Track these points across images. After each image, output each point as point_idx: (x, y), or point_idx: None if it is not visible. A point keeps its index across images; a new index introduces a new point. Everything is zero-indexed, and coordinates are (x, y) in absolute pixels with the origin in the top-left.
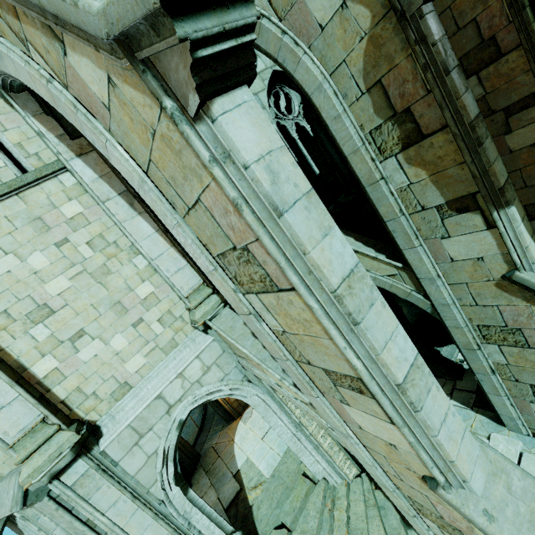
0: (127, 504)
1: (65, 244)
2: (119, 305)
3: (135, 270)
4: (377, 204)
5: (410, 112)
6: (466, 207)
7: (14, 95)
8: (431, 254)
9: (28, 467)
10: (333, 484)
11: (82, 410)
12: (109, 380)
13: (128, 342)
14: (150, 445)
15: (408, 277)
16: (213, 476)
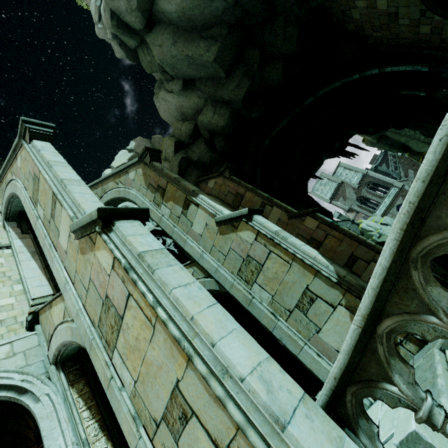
0: None
1: None
2: None
3: (11, 290)
4: (165, 229)
5: (159, 185)
6: (188, 205)
7: (9, 222)
8: (194, 240)
9: None
10: None
11: None
12: None
13: None
14: None
15: (197, 268)
16: None
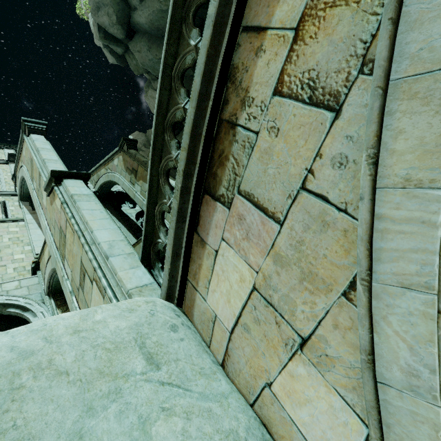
0: None
1: None
2: None
3: (22, 249)
4: (138, 203)
5: (133, 168)
6: None
7: (23, 202)
8: None
9: None
10: None
11: None
12: None
13: None
14: None
15: None
16: None
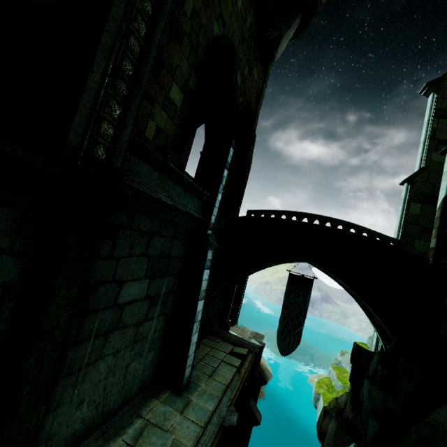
0: None
1: None
2: None
3: None
4: None
5: None
6: None
7: None
8: None
9: None
10: None
11: None
12: None
13: None
14: None
15: None
16: None
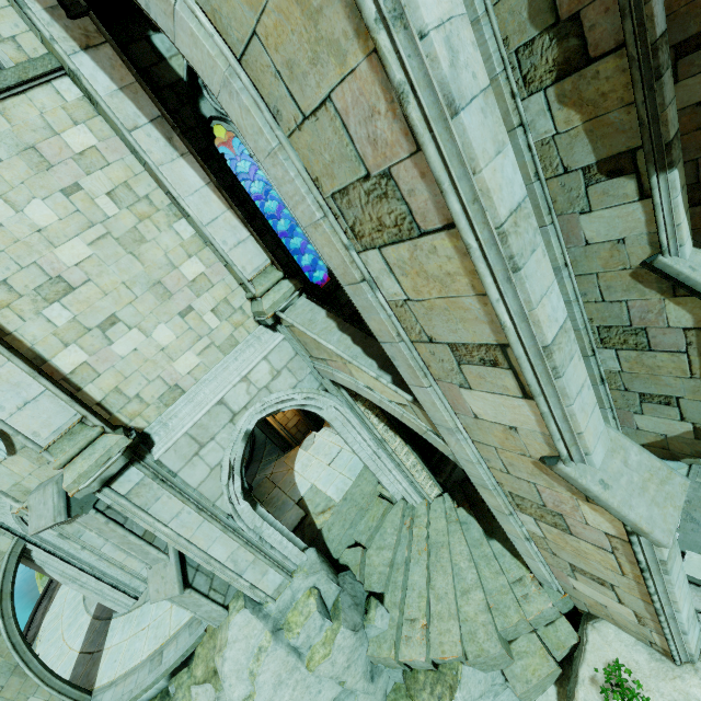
0: (192, 516)
1: (77, 192)
2: (159, 286)
3: (178, 240)
4: None
5: (579, 20)
6: (620, 169)
7: None
8: (563, 236)
9: (72, 472)
10: (412, 504)
11: (124, 414)
12: (155, 381)
13: (175, 335)
14: (213, 457)
15: None
16: (271, 505)
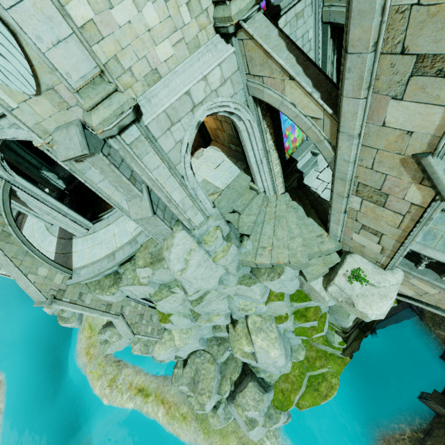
0: (165, 170)
1: None
2: None
3: None
4: None
5: None
6: None
7: None
8: None
9: (97, 116)
10: (268, 195)
11: (121, 83)
12: (142, 60)
13: (159, 19)
14: (178, 135)
15: None
16: None
